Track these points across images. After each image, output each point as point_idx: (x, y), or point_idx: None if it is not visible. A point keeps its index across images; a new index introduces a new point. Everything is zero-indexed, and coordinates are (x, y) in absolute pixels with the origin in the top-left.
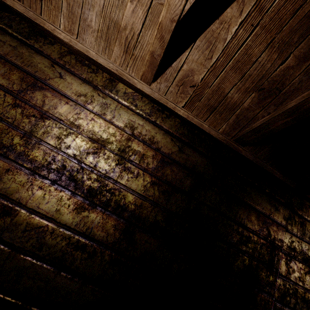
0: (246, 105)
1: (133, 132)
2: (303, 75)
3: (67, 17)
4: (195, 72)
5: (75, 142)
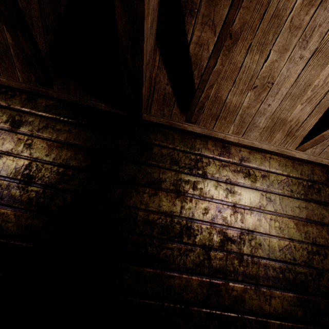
0: (11, 41)
1: None
2: None
3: None
4: None
5: None
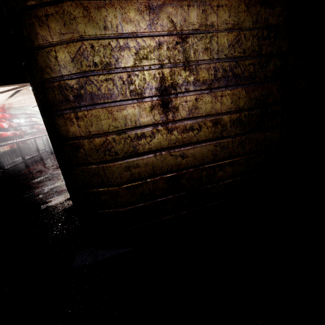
0: None
1: None
2: None
3: None
4: None
5: (219, 43)
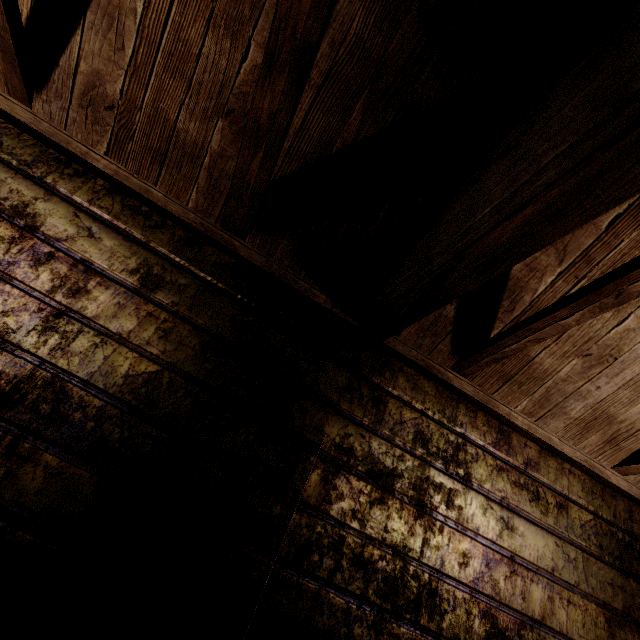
0: (217, 146)
1: None
2: None
3: None
4: (106, 77)
5: None
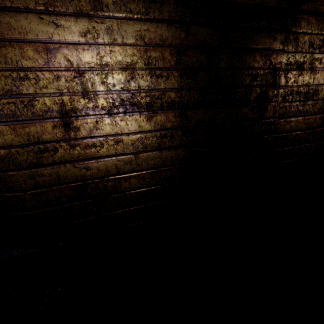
0: None
1: (145, 42)
2: None
3: None
4: None
5: (115, 79)
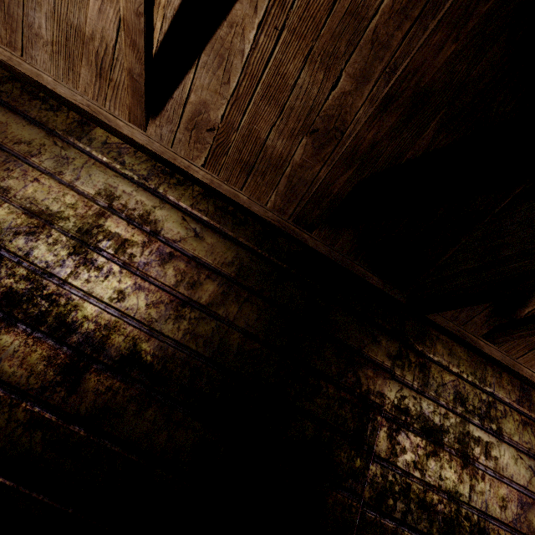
0: (298, 159)
1: (111, 204)
2: (369, 106)
3: (3, 22)
4: (210, 106)
5: None
